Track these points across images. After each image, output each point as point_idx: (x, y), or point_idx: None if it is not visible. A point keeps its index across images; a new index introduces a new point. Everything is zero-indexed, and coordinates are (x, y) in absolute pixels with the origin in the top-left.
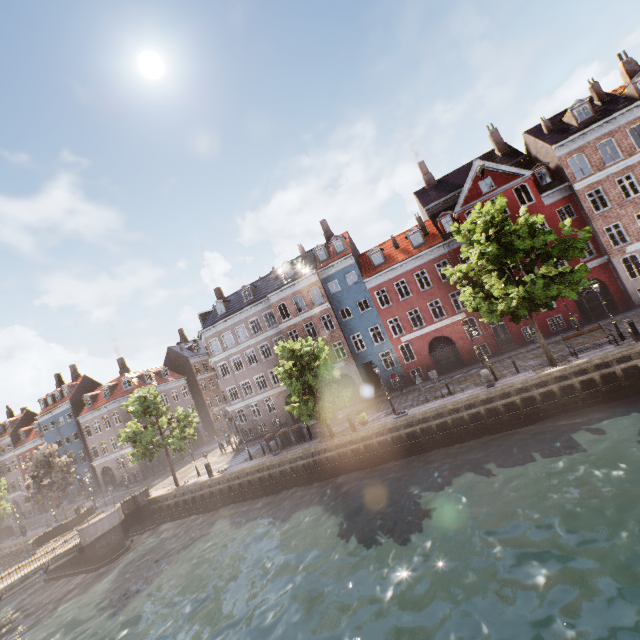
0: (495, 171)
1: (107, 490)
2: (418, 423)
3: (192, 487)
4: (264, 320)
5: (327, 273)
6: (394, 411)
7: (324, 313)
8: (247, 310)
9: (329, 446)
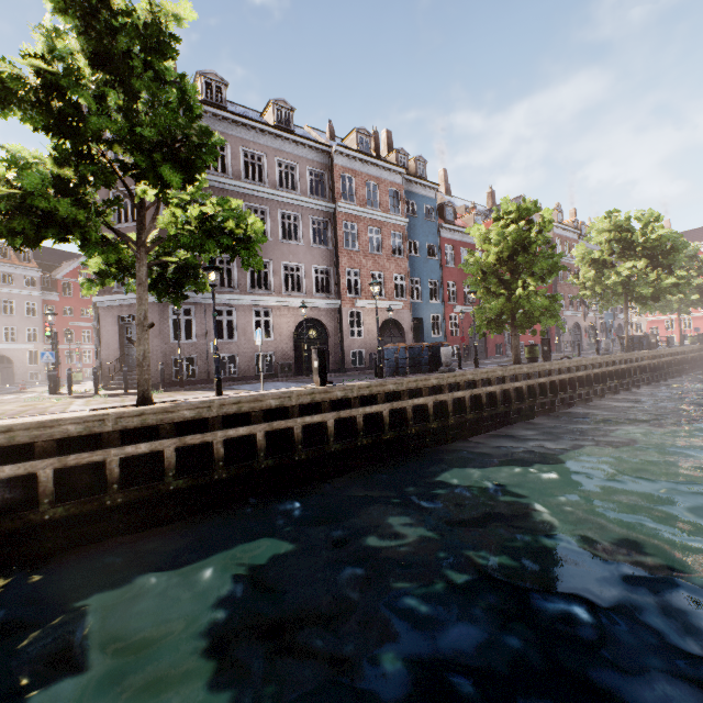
0: None
1: None
2: (596, 367)
3: (275, 401)
4: (307, 178)
5: (409, 187)
6: None
7: (398, 229)
8: (283, 139)
9: (540, 369)
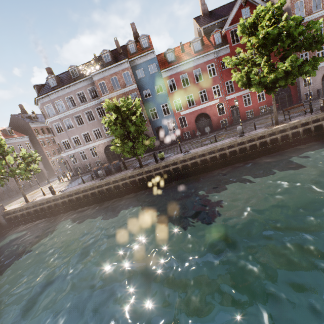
0: (253, 3)
1: None
2: (198, 157)
3: (39, 202)
4: (88, 93)
5: (136, 62)
6: (181, 151)
7: (133, 92)
8: (75, 84)
9: (141, 172)
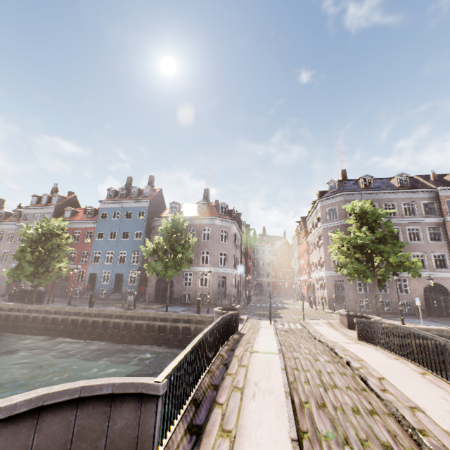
0: None
1: (153, 301)
2: None
3: (435, 332)
4: (421, 207)
5: None
6: None
7: None
8: (405, 192)
9: None
